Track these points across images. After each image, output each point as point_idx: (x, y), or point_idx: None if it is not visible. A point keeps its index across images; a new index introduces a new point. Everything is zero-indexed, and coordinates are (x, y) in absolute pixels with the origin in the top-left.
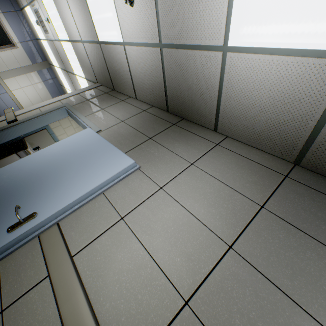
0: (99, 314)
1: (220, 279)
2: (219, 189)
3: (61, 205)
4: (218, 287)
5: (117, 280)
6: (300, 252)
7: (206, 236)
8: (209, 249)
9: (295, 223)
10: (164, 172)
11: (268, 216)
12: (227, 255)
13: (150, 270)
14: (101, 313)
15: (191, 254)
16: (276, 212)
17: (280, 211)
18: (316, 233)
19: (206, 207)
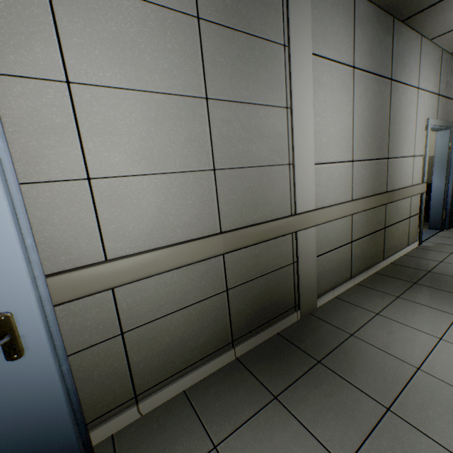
0: (181, 240)
1: (219, 133)
2: (143, 18)
3: (11, 267)
4: (221, 140)
5: (166, 216)
6: (243, 58)
7: (185, 106)
8: (197, 118)
9: (229, 23)
10: (23, 39)
11: (209, 31)
12: (211, 109)
13: (177, 182)
14: (181, 238)
15: (190, 136)
16: (212, 17)
17: (213, 13)
18: (243, 25)
19: (155, 67)
